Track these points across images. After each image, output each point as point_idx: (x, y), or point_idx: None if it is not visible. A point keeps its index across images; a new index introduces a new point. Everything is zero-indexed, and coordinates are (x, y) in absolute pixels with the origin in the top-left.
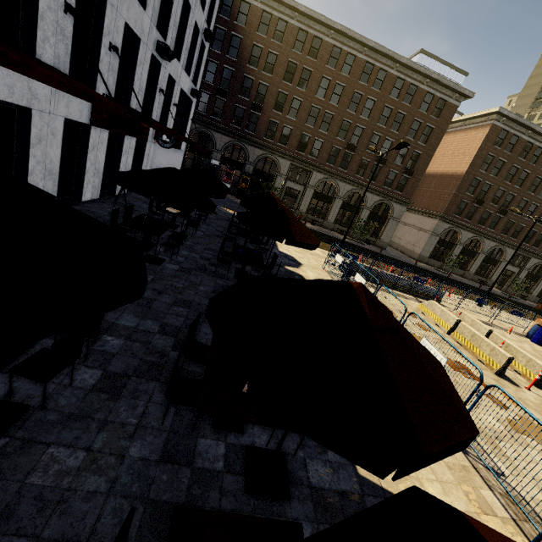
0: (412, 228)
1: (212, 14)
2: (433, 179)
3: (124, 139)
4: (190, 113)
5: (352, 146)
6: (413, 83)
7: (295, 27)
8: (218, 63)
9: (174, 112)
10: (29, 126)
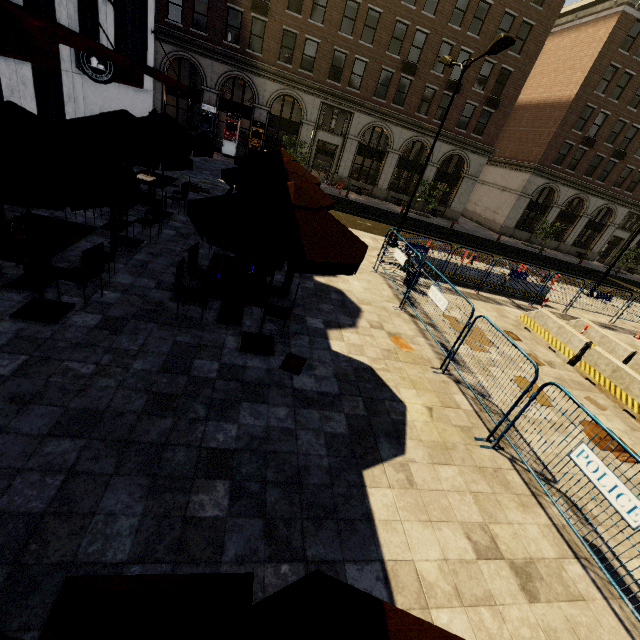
0: (493, 188)
1: None
2: (524, 113)
3: None
4: (148, 19)
5: (411, 65)
6: None
7: None
8: None
9: (109, 14)
10: None
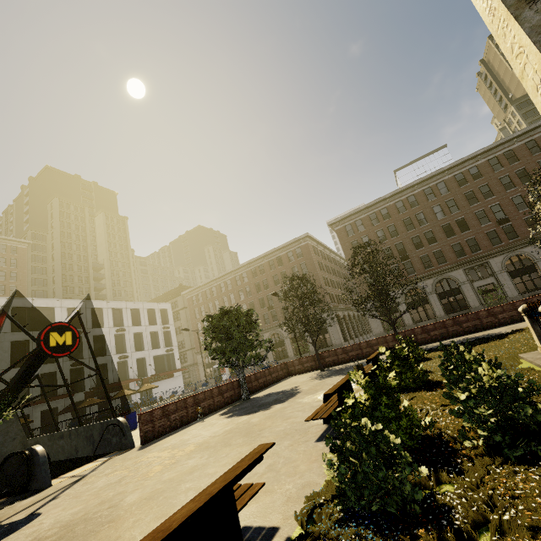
0: None
1: (169, 318)
2: None
3: (110, 395)
4: (175, 357)
5: (270, 307)
6: (277, 256)
7: (218, 284)
8: (200, 322)
9: (152, 367)
10: (58, 411)
